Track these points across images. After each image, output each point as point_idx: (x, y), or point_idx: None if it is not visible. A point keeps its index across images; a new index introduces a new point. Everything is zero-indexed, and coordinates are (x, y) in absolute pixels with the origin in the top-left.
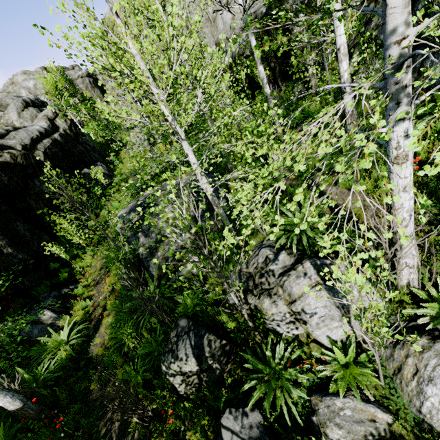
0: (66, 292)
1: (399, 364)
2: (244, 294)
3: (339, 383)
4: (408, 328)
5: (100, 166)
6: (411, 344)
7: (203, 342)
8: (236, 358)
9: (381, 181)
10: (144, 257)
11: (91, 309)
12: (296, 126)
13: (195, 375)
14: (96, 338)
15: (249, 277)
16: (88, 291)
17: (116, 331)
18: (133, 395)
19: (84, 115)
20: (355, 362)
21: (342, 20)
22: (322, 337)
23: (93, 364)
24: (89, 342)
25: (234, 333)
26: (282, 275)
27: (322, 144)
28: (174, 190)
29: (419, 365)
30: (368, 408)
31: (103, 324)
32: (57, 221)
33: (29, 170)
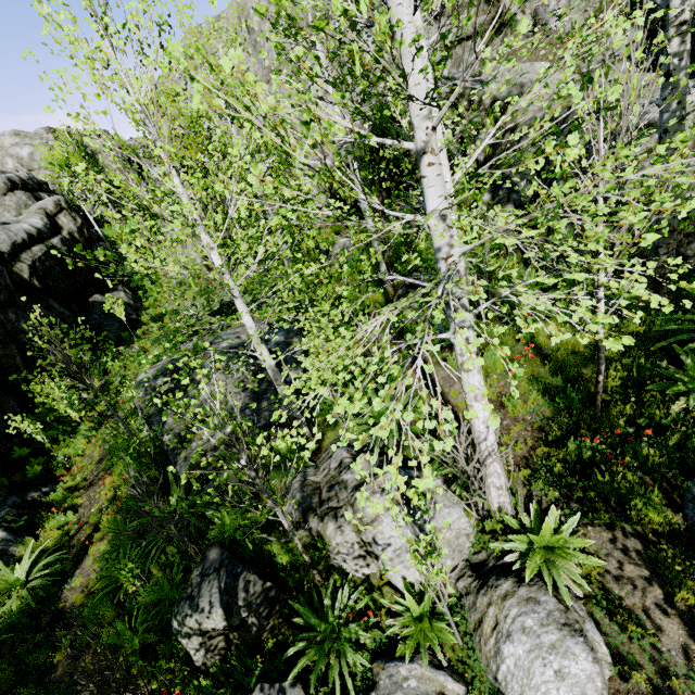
0: (34, 498)
1: (480, 615)
2: (305, 514)
3: (408, 642)
4: (496, 568)
5: (122, 291)
6: (495, 589)
7: (237, 584)
8: (283, 609)
9: (494, 368)
10: (171, 449)
11: (73, 528)
12: (409, 273)
13: (221, 635)
14: (76, 577)
15: (316, 489)
16: (73, 497)
17: (110, 565)
18: (122, 667)
19: (106, 207)
20: (433, 614)
21: (448, 171)
22: (396, 578)
23: (64, 621)
24: (62, 584)
25: (286, 571)
26: (355, 489)
27: (375, 347)
28: (205, 380)
29: (499, 616)
30: (438, 675)
31: (91, 553)
32: (39, 389)
33: (2, 295)
